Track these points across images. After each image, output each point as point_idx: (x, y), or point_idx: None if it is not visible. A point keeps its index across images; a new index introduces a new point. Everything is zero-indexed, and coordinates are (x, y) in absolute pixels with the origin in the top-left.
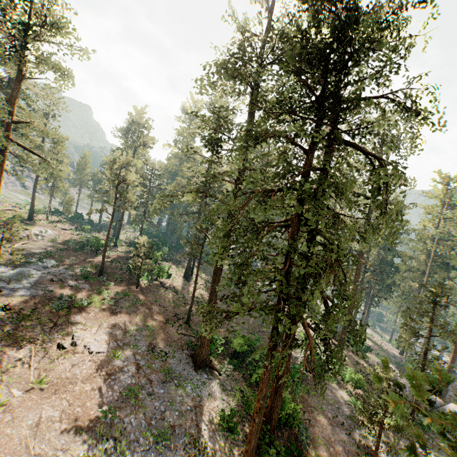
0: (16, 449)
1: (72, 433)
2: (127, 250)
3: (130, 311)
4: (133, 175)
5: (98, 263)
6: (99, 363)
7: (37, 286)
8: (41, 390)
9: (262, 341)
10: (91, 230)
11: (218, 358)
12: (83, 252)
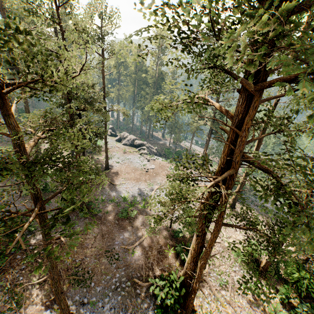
0: None
1: None
2: None
3: None
4: None
5: None
6: None
7: None
8: None
9: None
10: None
11: None
12: None
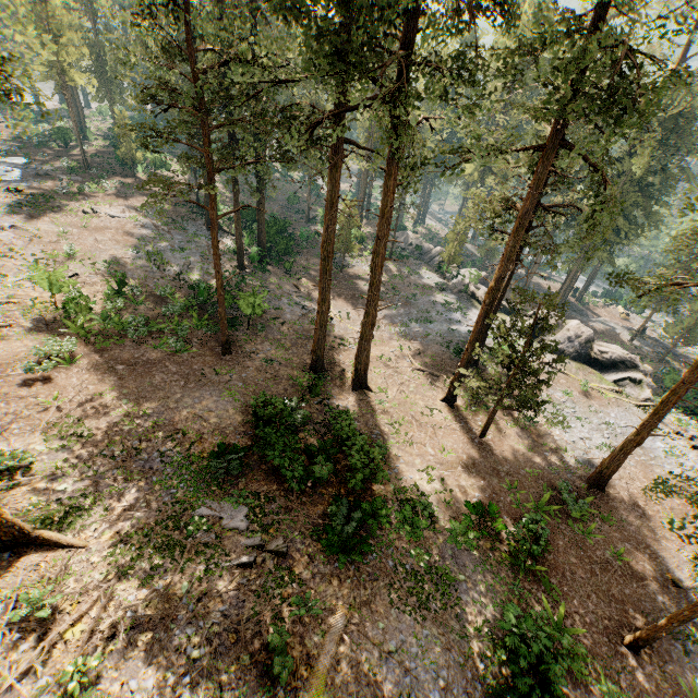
0: (91, 247)
1: (122, 245)
2: (106, 144)
3: (136, 197)
4: (63, 15)
5: (77, 159)
6: (123, 222)
7: (28, 180)
8: (89, 230)
9: (277, 218)
10: (36, 121)
11: (231, 228)
12: (49, 149)
